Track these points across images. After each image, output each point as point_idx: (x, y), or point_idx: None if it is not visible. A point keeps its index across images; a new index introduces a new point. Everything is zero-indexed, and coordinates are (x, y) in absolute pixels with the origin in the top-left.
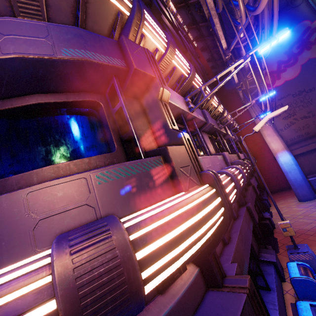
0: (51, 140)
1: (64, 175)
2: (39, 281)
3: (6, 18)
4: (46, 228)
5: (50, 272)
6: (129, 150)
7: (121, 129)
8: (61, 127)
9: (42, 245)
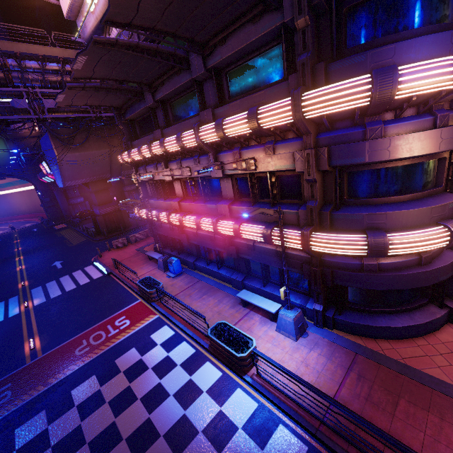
0: (418, 178)
1: (424, 197)
2: (448, 233)
3: (446, 128)
4: (433, 219)
5: (448, 232)
6: (448, 186)
7: (450, 174)
8: (424, 170)
9: (431, 223)
